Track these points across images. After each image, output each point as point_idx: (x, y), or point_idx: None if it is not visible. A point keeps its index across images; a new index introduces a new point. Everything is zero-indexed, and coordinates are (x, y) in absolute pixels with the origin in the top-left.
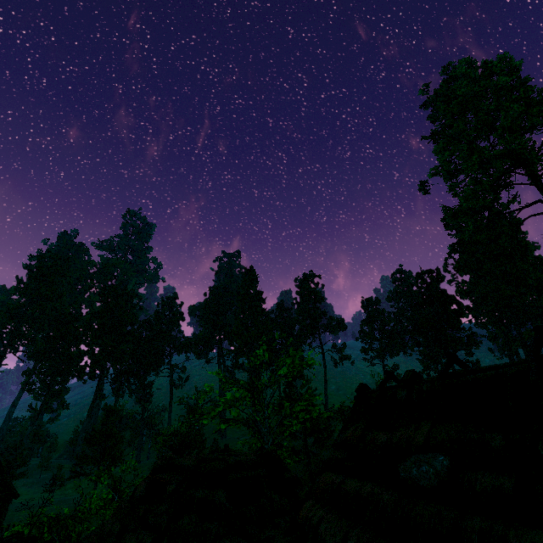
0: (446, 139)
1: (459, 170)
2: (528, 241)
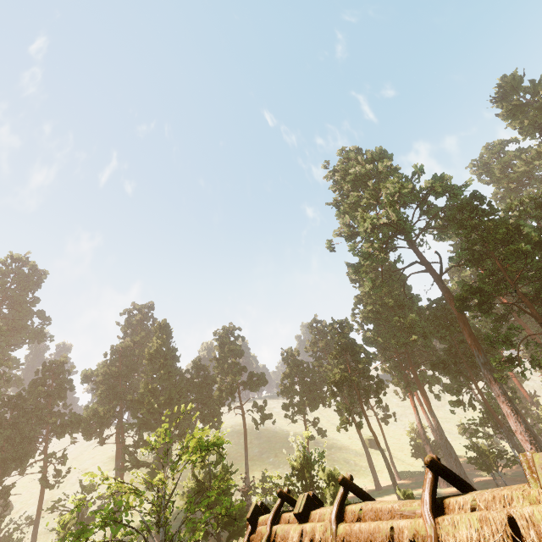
0: (345, 206)
1: (356, 232)
2: (412, 294)
